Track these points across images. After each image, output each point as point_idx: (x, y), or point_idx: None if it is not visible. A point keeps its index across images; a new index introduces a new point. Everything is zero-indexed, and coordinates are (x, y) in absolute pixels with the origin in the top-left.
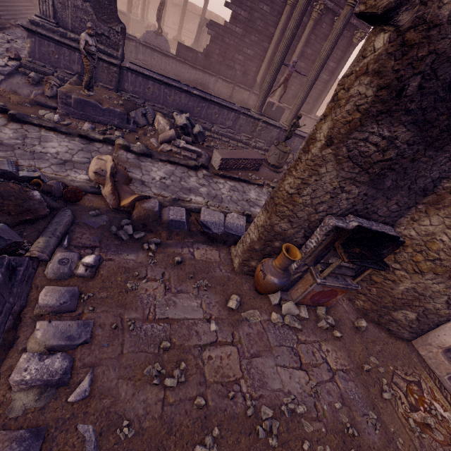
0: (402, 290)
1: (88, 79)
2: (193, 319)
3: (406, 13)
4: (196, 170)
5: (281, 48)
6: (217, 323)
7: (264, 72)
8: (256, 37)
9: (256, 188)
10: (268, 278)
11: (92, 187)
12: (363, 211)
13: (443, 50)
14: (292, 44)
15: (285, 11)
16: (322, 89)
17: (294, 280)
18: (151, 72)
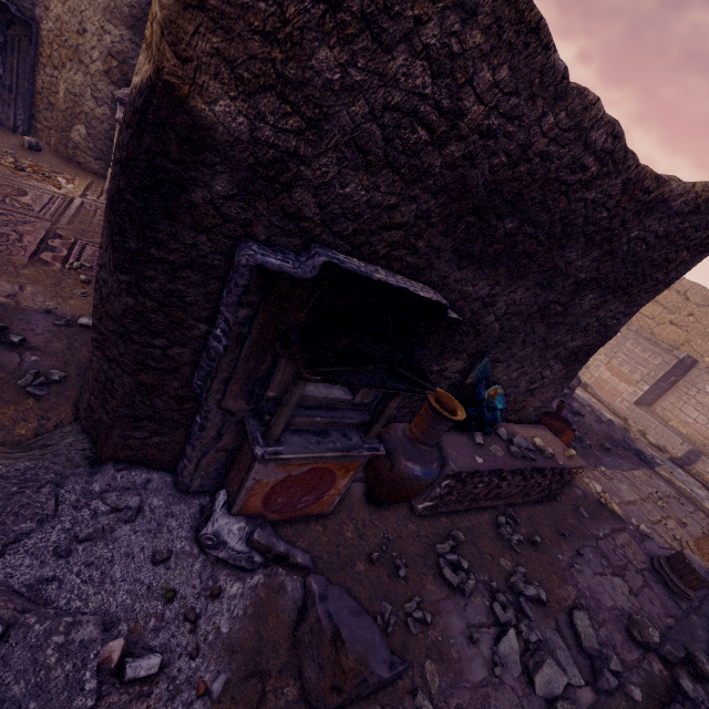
0: (64, 98)
1: None
2: None
3: None
4: None
5: None
6: None
7: None
8: None
9: None
10: None
11: None
12: None
13: None
14: None
15: None
16: None
17: None
18: None
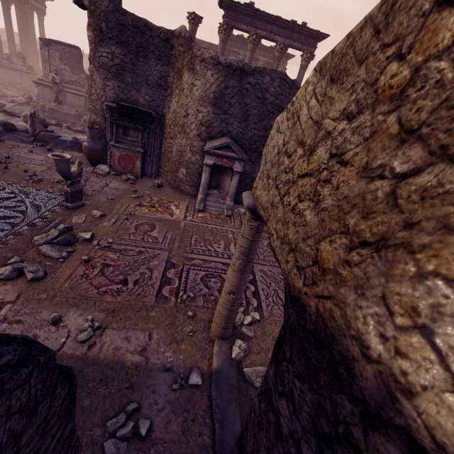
0: (175, 154)
1: (55, 97)
2: (34, 159)
3: (86, 1)
4: None
5: None
6: (48, 163)
7: None
8: None
9: None
10: (83, 144)
11: (27, 130)
12: (129, 101)
13: (105, 10)
14: None
15: None
16: None
17: (111, 155)
18: None
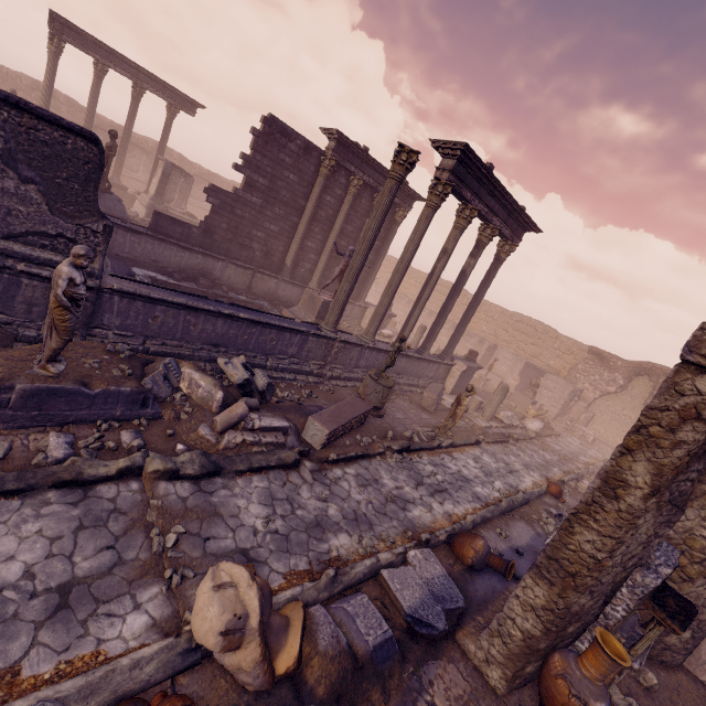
0: None
1: (61, 344)
2: None
3: None
4: (295, 466)
5: (361, 250)
6: None
7: (296, 253)
8: (281, 210)
9: (381, 462)
10: None
11: (185, 651)
12: None
13: None
14: (328, 220)
15: (317, 183)
16: (368, 270)
17: None
18: (157, 290)
